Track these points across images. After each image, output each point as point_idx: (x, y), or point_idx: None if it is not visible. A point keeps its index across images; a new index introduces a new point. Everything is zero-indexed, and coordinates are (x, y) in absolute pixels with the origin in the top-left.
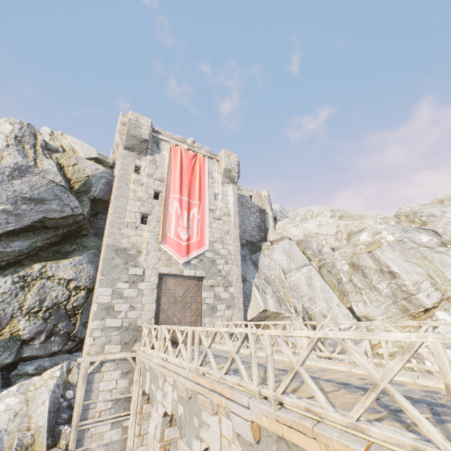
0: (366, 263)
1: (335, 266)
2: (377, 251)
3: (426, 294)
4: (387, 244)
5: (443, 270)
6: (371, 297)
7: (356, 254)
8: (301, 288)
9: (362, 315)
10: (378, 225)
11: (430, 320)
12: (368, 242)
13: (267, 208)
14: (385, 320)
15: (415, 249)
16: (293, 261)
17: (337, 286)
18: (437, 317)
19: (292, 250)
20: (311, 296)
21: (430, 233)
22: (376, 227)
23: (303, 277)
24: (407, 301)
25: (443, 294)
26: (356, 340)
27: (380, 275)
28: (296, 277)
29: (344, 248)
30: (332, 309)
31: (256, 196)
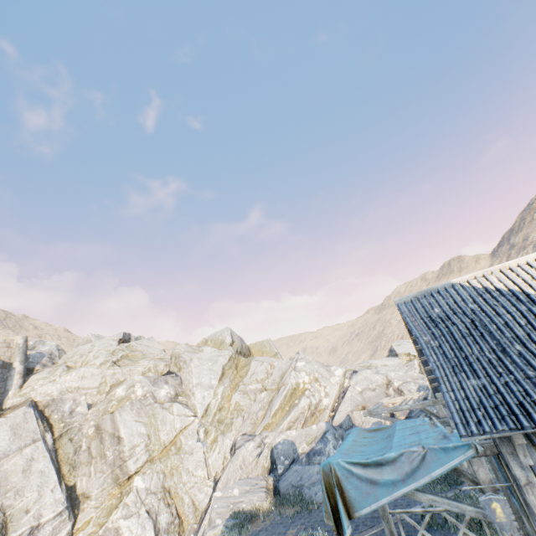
0: (107, 425)
1: (82, 429)
2: (117, 412)
3: (136, 458)
4: (130, 402)
5: (161, 427)
6: (98, 466)
7: (107, 412)
8: (12, 479)
9: (82, 492)
10: (136, 377)
11: (129, 488)
12: (122, 396)
13: (16, 362)
14: (98, 495)
15: (151, 406)
16: (19, 439)
17: (71, 458)
18: (134, 484)
19: (24, 422)
20: (22, 486)
21: (178, 381)
22: (134, 379)
23: (22, 461)
24: (121, 469)
25: (151, 454)
26: (56, 531)
27: (112, 439)
28: (11, 464)
29: (99, 405)
30: (43, 497)
31: (2, 346)
